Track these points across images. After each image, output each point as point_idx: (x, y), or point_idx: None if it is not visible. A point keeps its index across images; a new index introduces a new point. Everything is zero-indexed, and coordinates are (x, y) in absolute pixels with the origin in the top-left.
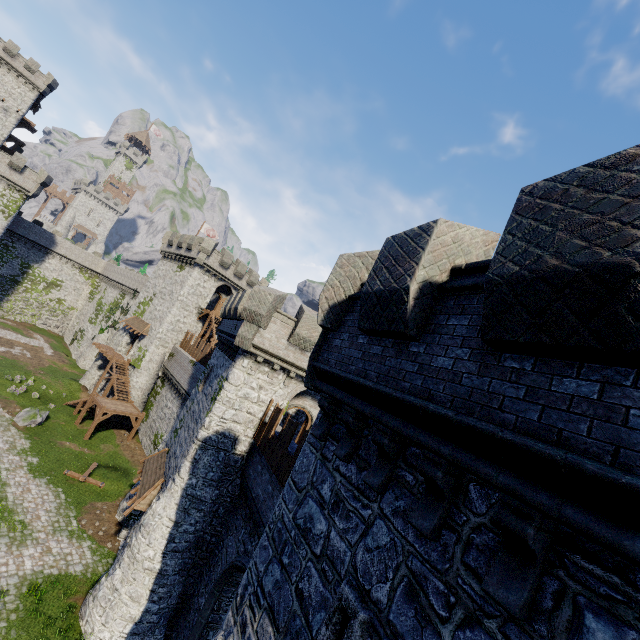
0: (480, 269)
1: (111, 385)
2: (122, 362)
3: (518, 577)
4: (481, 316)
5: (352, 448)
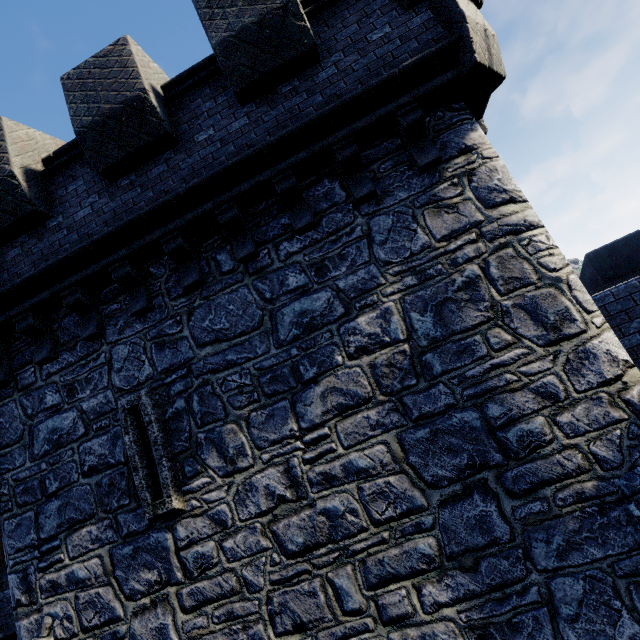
0: (67, 151)
1: None
2: None
3: (192, 269)
4: (90, 173)
5: (52, 344)
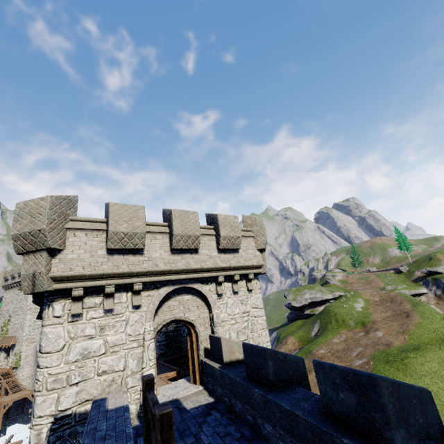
0: None
1: (4, 389)
2: (6, 370)
3: None
4: None
5: None
